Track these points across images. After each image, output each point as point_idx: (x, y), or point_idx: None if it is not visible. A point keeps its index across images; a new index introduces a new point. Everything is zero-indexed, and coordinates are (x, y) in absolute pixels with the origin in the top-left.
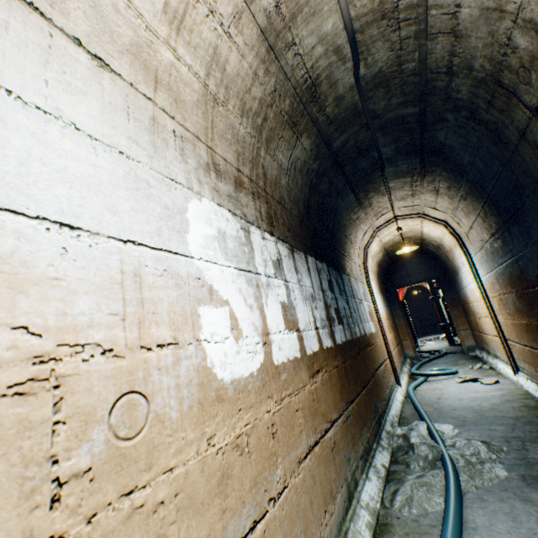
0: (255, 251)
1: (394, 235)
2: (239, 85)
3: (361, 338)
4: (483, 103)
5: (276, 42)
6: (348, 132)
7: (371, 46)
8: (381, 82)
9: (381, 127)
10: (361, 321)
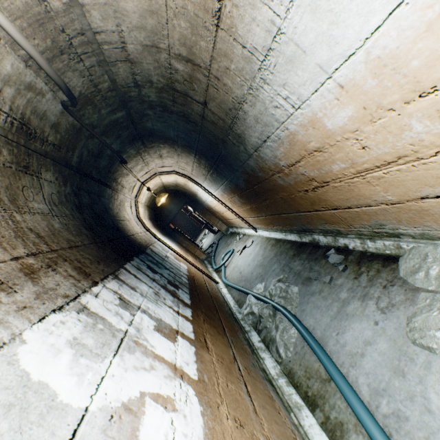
0: (106, 316)
1: (147, 194)
2: None
3: (189, 281)
4: (170, 102)
5: None
6: (78, 147)
7: (63, 77)
8: (86, 102)
9: (103, 132)
10: (179, 270)
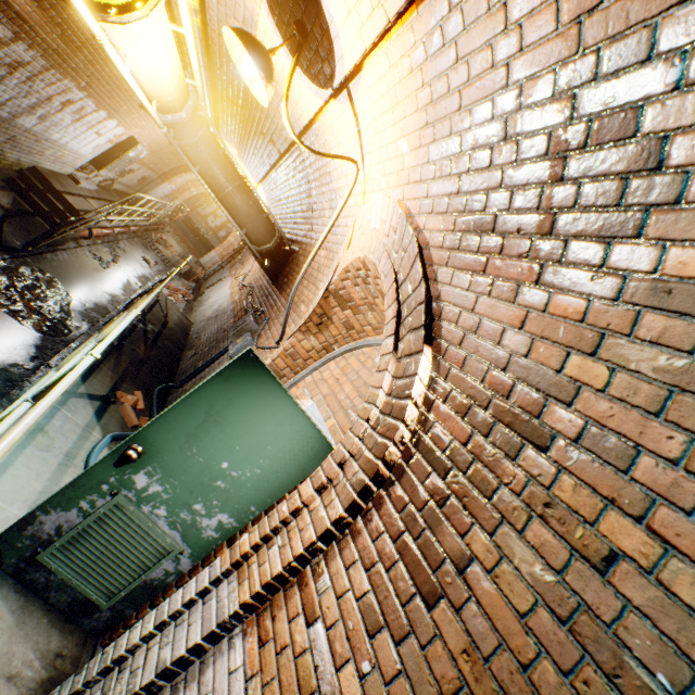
0: None
1: None
2: None
3: None
4: None
5: None
6: None
7: None
8: None
9: None
10: None
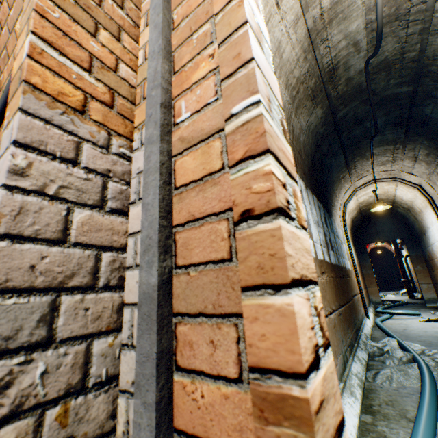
0: None
1: (369, 196)
2: (287, 67)
3: (343, 268)
4: None
5: (316, 38)
6: (350, 106)
7: (382, 40)
8: (384, 67)
9: (377, 102)
10: (342, 256)
